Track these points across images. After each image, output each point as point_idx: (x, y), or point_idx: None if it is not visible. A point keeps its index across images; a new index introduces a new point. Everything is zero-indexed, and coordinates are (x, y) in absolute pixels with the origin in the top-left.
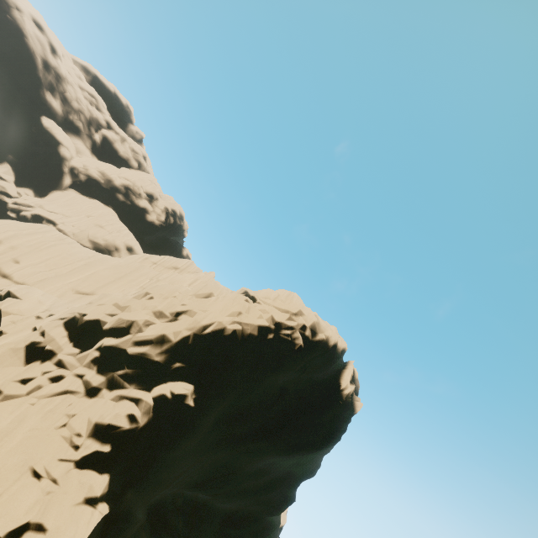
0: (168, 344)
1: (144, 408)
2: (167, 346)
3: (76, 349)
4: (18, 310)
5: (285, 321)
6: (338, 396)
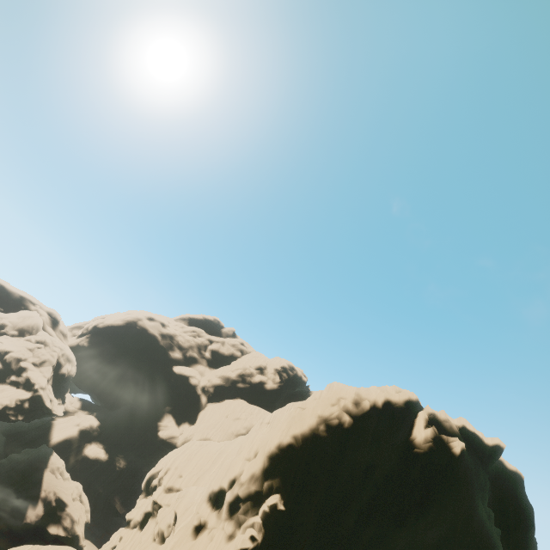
0: (256, 473)
1: (257, 527)
2: (256, 475)
3: (216, 511)
4: (184, 504)
5: (327, 409)
6: (413, 446)
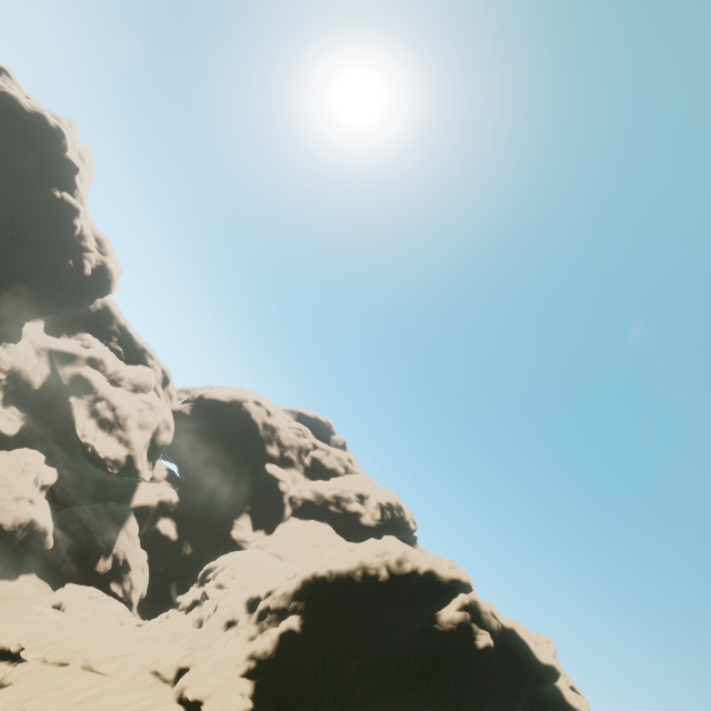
0: (288, 591)
1: (273, 636)
2: (288, 593)
3: (248, 614)
4: (226, 600)
5: (370, 558)
6: (435, 621)
